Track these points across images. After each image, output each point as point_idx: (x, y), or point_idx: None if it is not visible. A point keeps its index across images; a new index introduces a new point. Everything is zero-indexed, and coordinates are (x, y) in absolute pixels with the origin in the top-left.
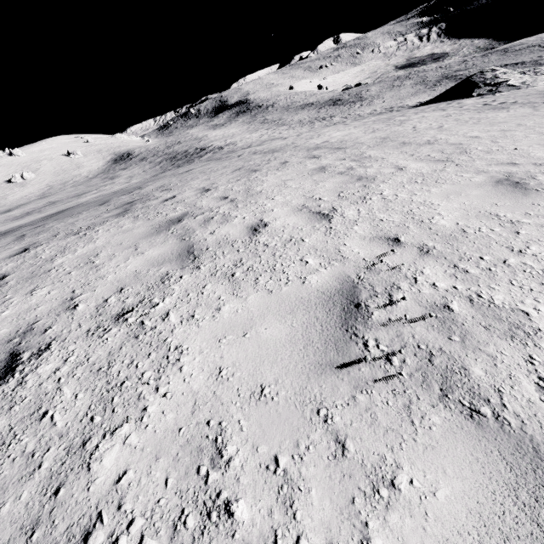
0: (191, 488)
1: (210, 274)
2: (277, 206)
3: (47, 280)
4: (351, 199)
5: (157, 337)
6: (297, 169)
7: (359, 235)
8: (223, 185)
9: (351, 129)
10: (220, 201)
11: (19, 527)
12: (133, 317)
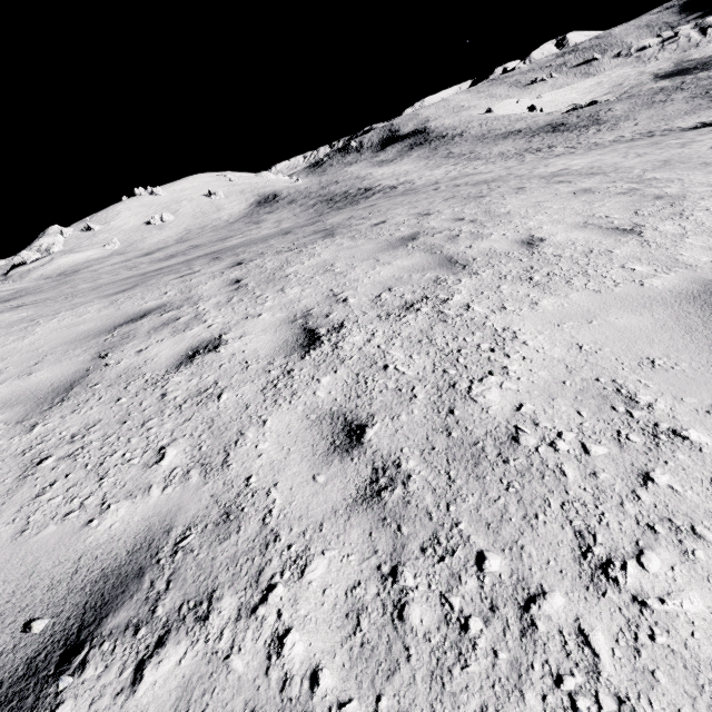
0: (615, 419)
1: (497, 277)
2: (545, 224)
3: (291, 283)
4: (659, 215)
5: (471, 321)
6: (546, 192)
7: (700, 246)
8: (446, 209)
9: (596, 156)
10: (455, 221)
11: (431, 429)
12: (426, 308)
